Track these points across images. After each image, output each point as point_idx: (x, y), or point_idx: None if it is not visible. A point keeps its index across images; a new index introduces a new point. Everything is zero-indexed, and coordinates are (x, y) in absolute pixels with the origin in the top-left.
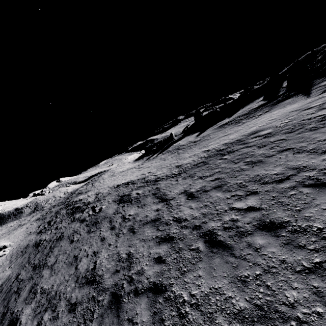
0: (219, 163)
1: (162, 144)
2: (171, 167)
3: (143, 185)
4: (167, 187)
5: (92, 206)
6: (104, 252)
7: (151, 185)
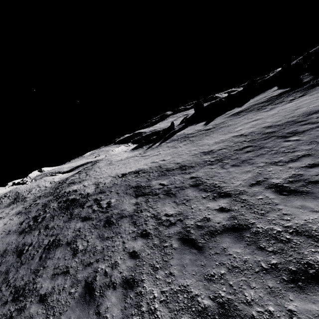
0: (290, 145)
1: (161, 133)
2: (195, 153)
3: (164, 174)
4: (213, 176)
5: (94, 199)
6: (149, 284)
7: (177, 174)
